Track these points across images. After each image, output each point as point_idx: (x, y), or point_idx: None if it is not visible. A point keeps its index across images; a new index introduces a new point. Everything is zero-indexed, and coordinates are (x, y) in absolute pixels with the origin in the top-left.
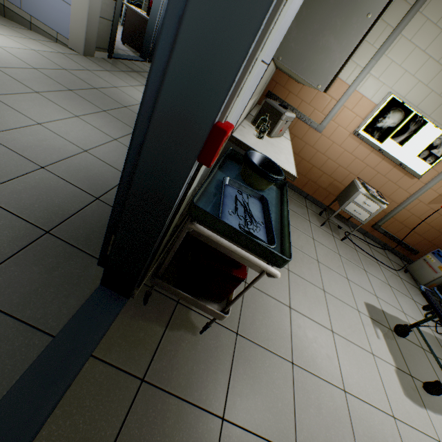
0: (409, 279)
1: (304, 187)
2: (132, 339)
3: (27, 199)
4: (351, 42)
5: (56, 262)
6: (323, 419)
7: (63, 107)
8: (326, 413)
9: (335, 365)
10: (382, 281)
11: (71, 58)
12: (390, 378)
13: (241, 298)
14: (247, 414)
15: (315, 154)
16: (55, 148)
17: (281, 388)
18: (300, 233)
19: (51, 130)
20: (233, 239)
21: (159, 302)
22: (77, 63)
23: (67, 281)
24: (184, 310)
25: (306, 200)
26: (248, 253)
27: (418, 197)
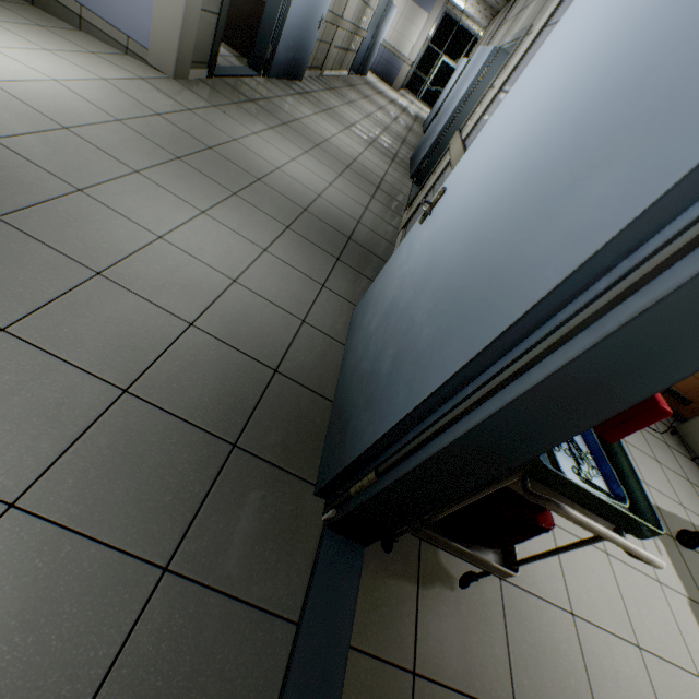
0: (679, 445)
1: None
2: (384, 610)
3: (191, 388)
4: None
5: (261, 496)
6: (624, 695)
7: (180, 196)
8: (625, 685)
9: (621, 608)
10: (647, 455)
11: (158, 87)
12: (685, 617)
13: None
14: None
15: None
16: (195, 283)
17: (568, 656)
18: None
19: (179, 247)
20: (585, 506)
21: (398, 543)
22: (169, 98)
23: (283, 527)
24: (430, 550)
25: None
26: (592, 514)
27: None
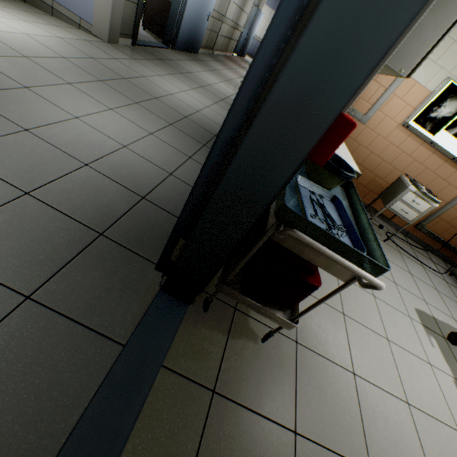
0: (455, 283)
1: None
2: (197, 348)
3: (76, 199)
4: (449, 17)
5: (114, 266)
6: (391, 433)
7: (97, 99)
8: (393, 427)
9: (395, 376)
10: (428, 285)
11: (96, 46)
12: (450, 390)
13: None
14: (318, 428)
15: (356, 148)
16: (95, 144)
17: (346, 400)
18: None
19: (88, 124)
20: (326, 246)
21: (217, 309)
22: (102, 51)
23: (127, 286)
24: (242, 317)
25: None
26: None
27: None
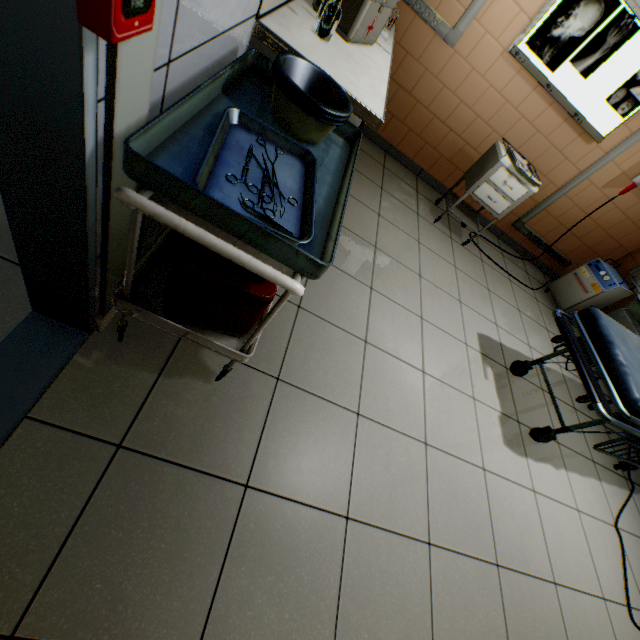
0: (549, 302)
1: (418, 156)
2: (99, 392)
3: None
4: None
5: None
6: (390, 477)
7: None
8: (395, 470)
9: (420, 414)
10: (509, 304)
11: None
12: (490, 426)
13: (289, 329)
14: (283, 479)
15: (439, 92)
16: None
17: (337, 445)
18: (398, 233)
19: None
20: (223, 227)
21: (147, 338)
22: None
23: None
24: (191, 348)
25: (419, 180)
26: (260, 253)
27: (589, 177)
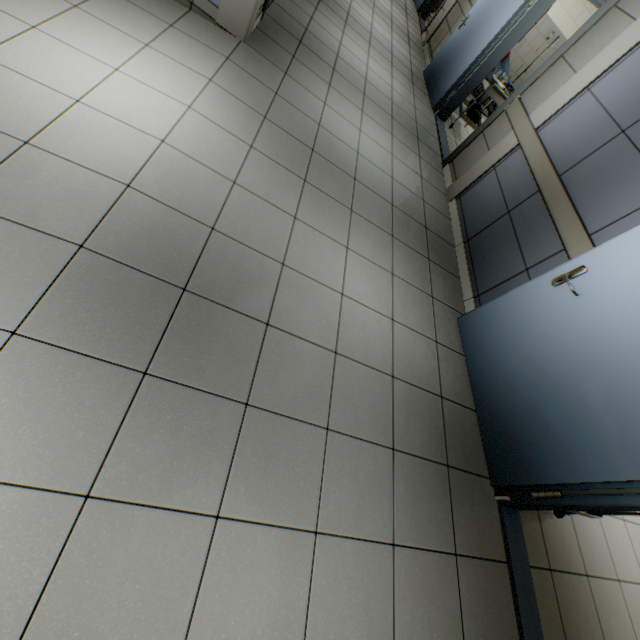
0: None
1: None
2: (532, 541)
3: (415, 432)
4: None
5: (469, 495)
6: (620, 549)
7: (328, 235)
8: (620, 543)
9: None
10: None
11: (243, 66)
12: None
13: None
14: (593, 566)
15: None
16: (377, 335)
17: (599, 536)
18: None
19: (354, 299)
20: None
21: None
22: (257, 82)
23: (484, 511)
24: None
25: None
26: None
27: None
